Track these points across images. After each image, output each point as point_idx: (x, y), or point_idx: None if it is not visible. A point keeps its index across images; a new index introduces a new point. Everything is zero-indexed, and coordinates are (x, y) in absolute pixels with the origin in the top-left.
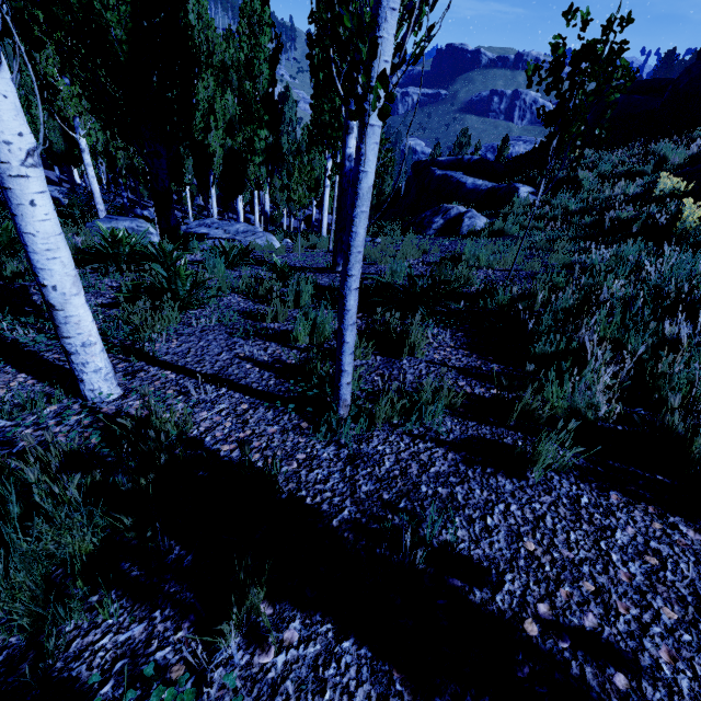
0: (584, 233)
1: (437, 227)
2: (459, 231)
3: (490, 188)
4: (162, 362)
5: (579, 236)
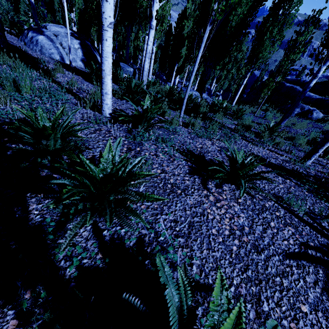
0: None
1: (297, 113)
2: (311, 118)
3: (319, 98)
4: (297, 156)
5: None
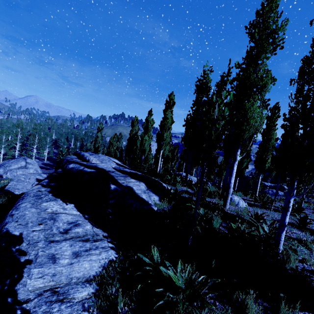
0: (310, 196)
1: (271, 193)
2: (279, 194)
3: (274, 185)
4: None
5: (310, 197)
